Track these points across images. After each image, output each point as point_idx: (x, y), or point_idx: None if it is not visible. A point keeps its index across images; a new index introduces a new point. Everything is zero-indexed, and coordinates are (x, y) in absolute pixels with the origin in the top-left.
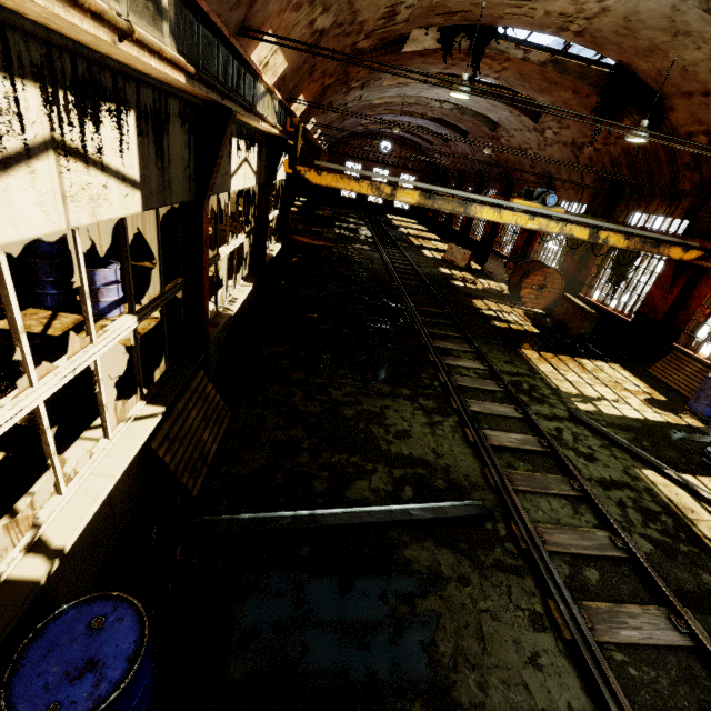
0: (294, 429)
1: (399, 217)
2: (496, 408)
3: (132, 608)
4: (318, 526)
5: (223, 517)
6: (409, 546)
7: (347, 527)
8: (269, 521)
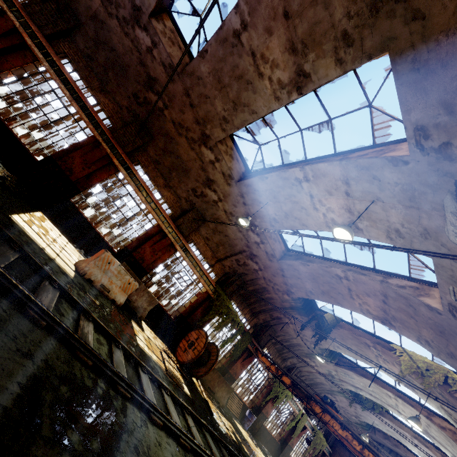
0: None
1: None
2: None
3: None
4: None
5: None
6: None
7: None
8: None
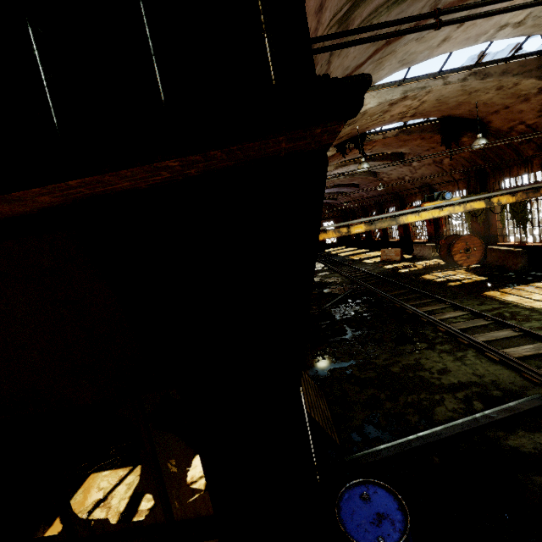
0: (368, 390)
1: (332, 248)
2: (496, 334)
3: (376, 485)
4: (432, 441)
5: (367, 451)
6: (507, 438)
7: (453, 436)
8: (398, 446)
